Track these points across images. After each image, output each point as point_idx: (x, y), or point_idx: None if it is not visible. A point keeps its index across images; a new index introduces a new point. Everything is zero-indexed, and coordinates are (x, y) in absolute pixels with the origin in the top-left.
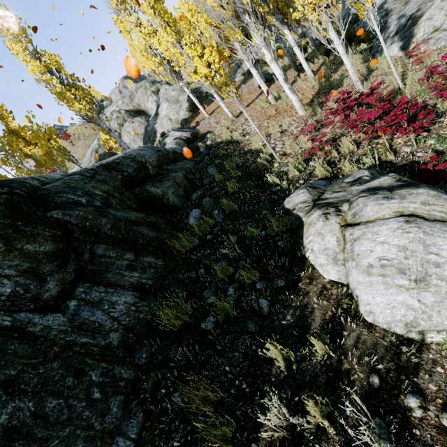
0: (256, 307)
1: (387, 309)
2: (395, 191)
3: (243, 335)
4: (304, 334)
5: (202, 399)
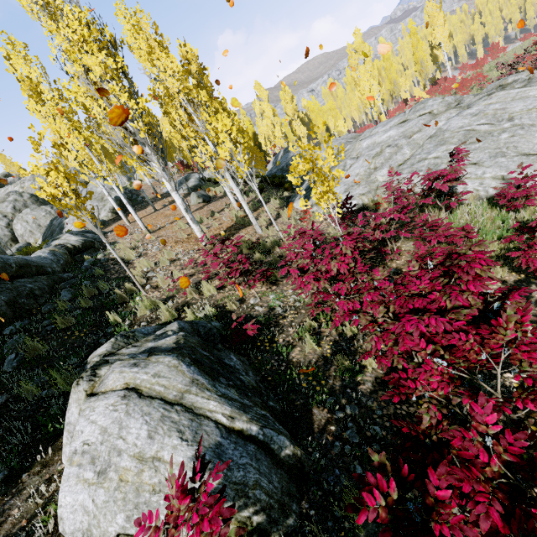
0: None
1: (71, 513)
2: (151, 357)
3: None
4: None
5: None
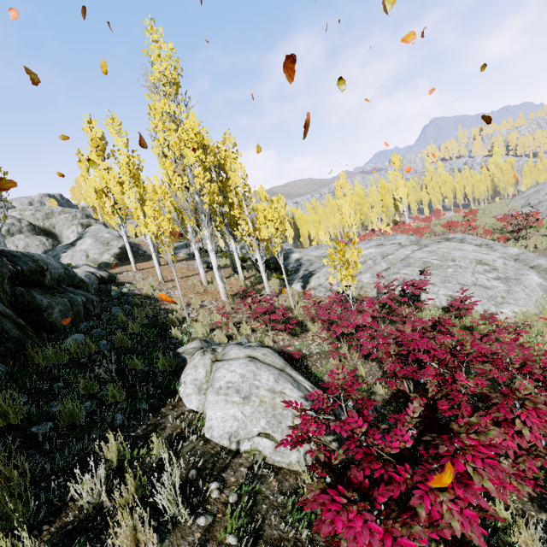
0: (110, 420)
1: (222, 422)
2: (253, 346)
3: (82, 440)
4: (148, 443)
5: (1, 482)
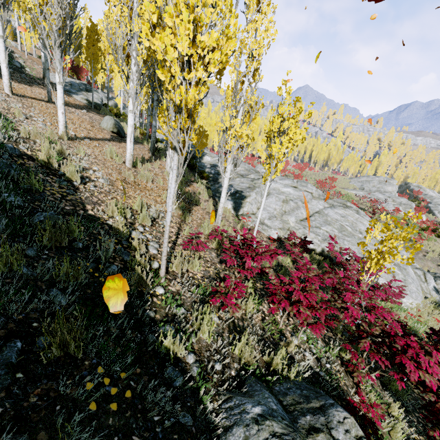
0: None
1: None
2: None
3: None
4: None
5: None
